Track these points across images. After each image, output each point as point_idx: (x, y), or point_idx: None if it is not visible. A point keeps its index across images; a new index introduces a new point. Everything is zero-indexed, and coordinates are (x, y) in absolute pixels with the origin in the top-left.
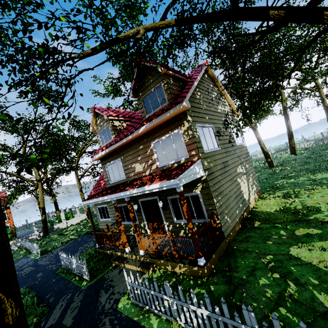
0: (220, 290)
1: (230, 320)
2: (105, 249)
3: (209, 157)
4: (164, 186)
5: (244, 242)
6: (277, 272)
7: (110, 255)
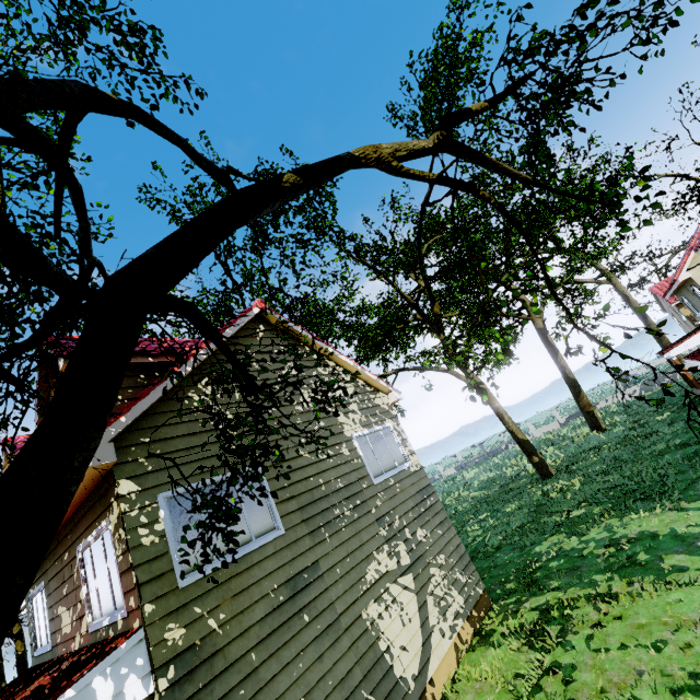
0: None
1: None
2: None
3: (210, 591)
4: None
5: None
6: None
7: None
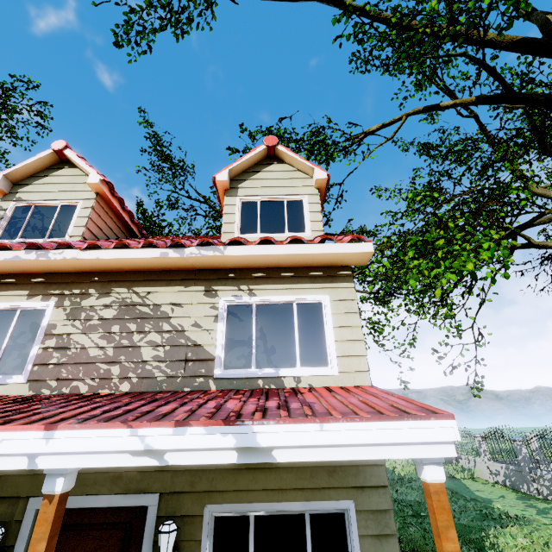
0: None
1: None
2: None
3: None
4: None
5: None
6: None
7: None
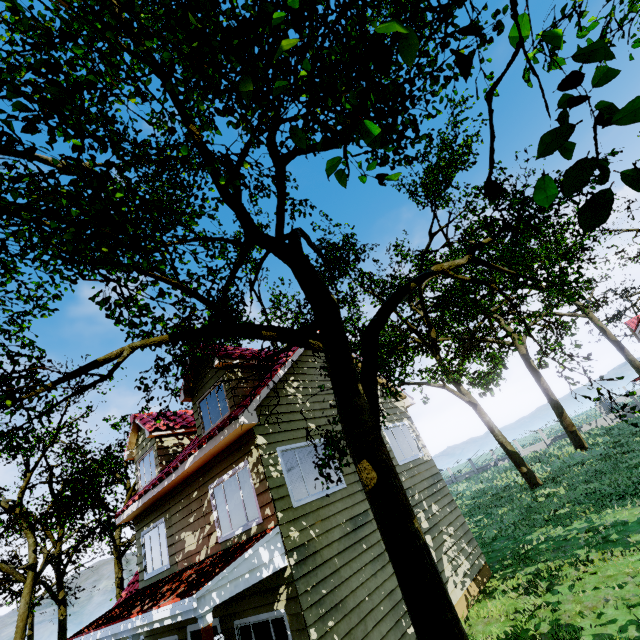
0: None
1: None
2: None
3: (309, 513)
4: (179, 613)
5: None
6: None
7: None
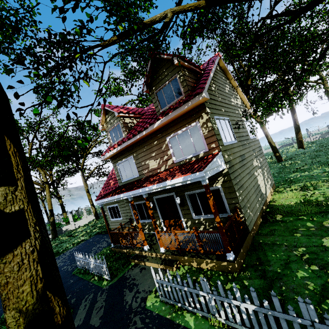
0: (255, 285)
1: (282, 314)
2: (121, 248)
3: (228, 149)
4: (188, 180)
5: (269, 236)
6: (314, 264)
7: (127, 254)
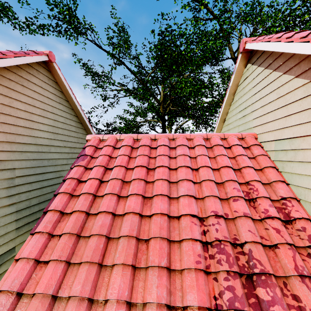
0: None
1: None
2: None
3: None
4: None
5: None
6: None
7: None
